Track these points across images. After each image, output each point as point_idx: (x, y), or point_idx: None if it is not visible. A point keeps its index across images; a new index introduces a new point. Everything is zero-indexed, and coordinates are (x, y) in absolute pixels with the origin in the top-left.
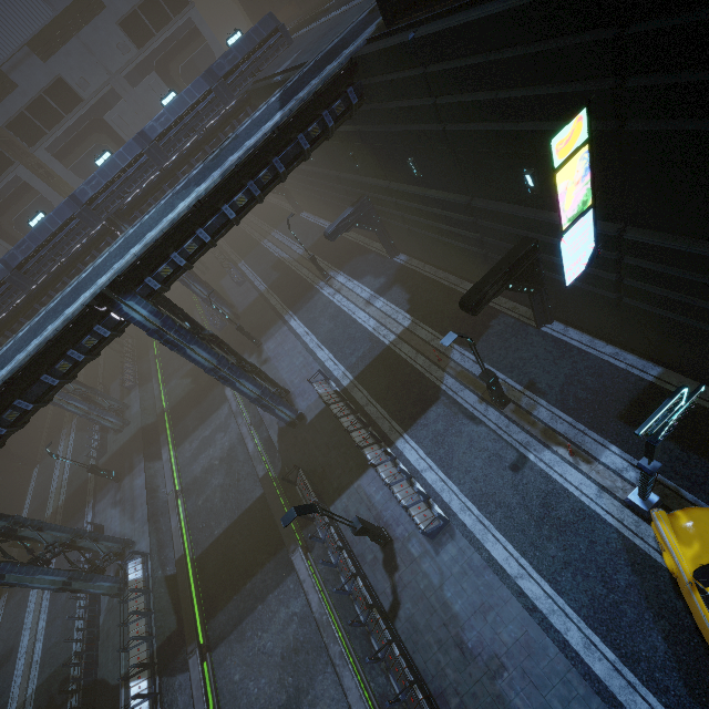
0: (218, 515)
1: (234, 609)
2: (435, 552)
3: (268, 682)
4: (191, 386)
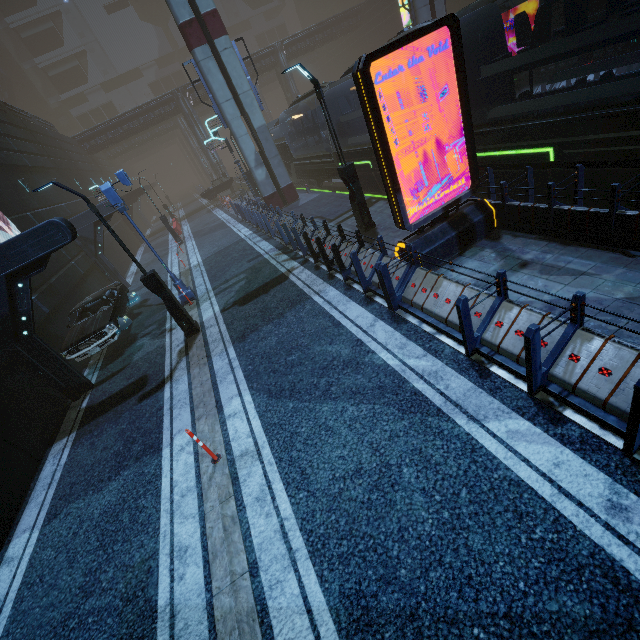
0: None
1: None
2: None
3: None
4: None
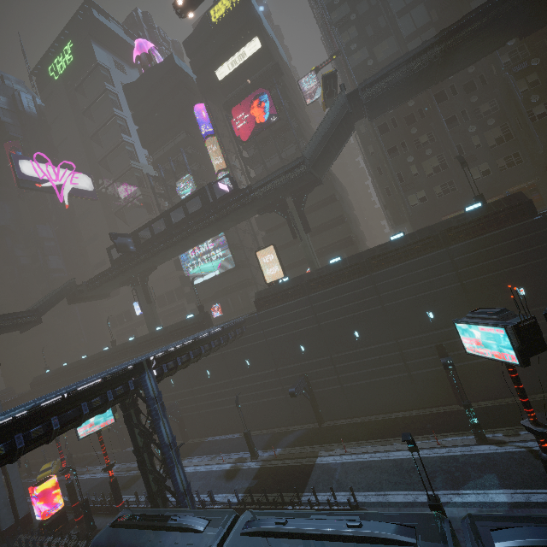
0: None
1: None
2: None
3: None
4: None
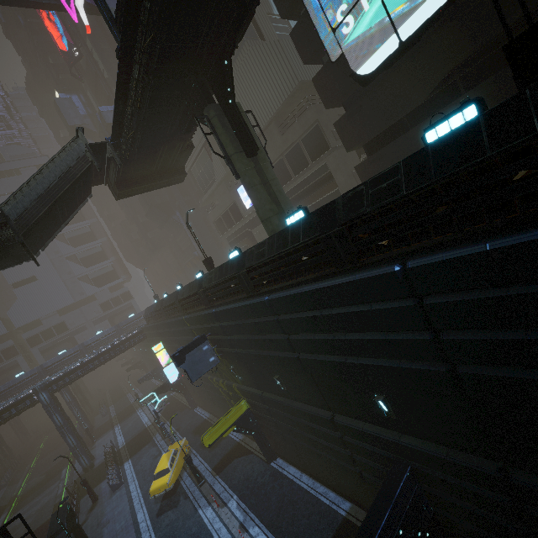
0: None
1: None
2: (112, 496)
3: None
4: (44, 478)
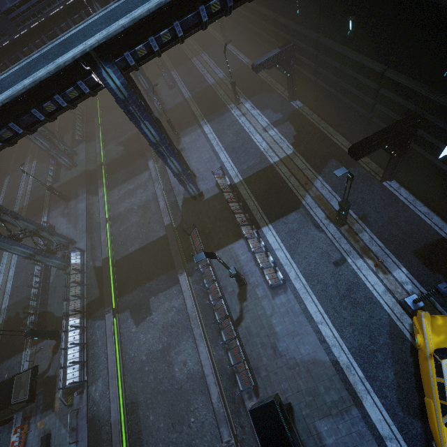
0: (133, 240)
1: (136, 295)
2: (272, 297)
3: (152, 337)
4: (123, 152)
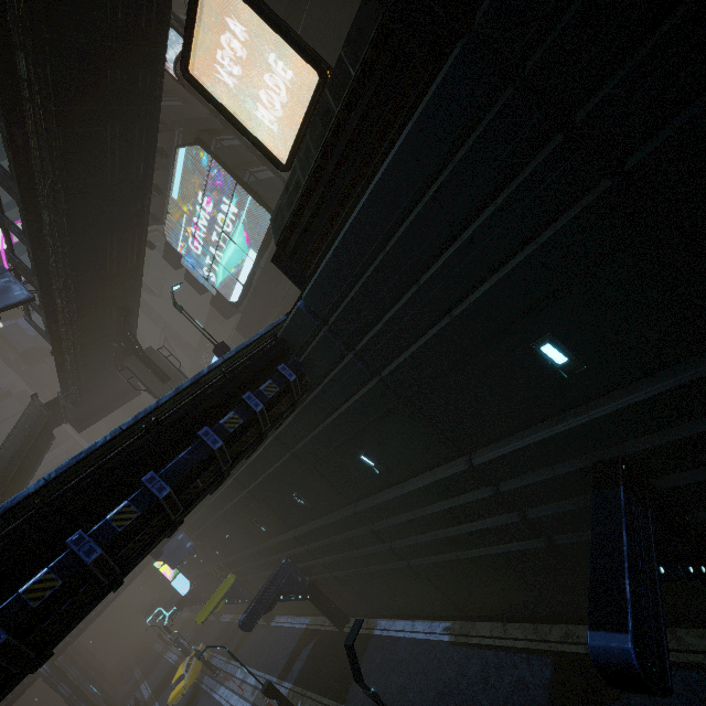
0: None
1: None
2: None
3: None
4: None
